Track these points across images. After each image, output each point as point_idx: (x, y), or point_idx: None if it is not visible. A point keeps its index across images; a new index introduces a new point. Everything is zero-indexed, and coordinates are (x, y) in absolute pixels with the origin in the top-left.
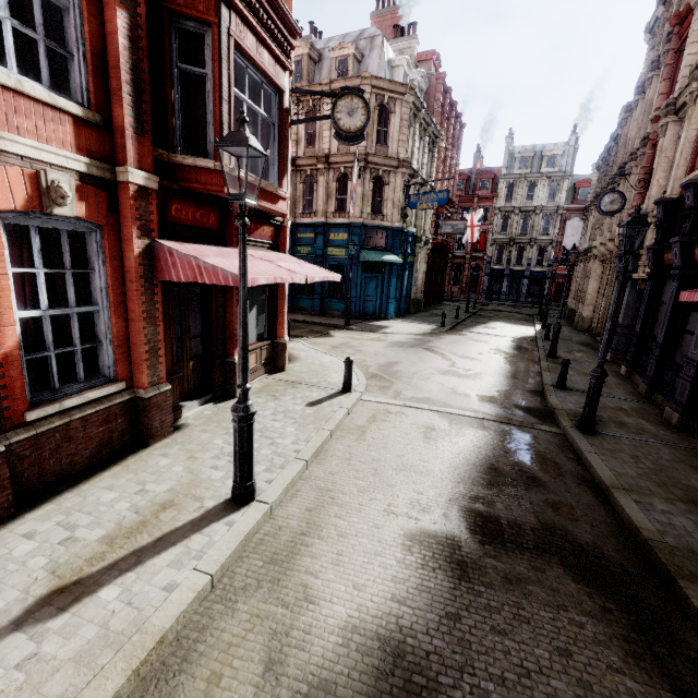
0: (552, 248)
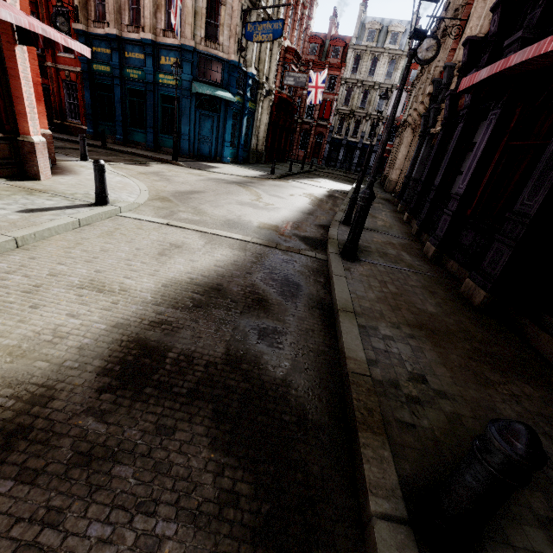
0: (382, 124)
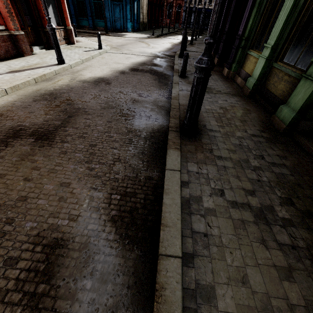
0: None
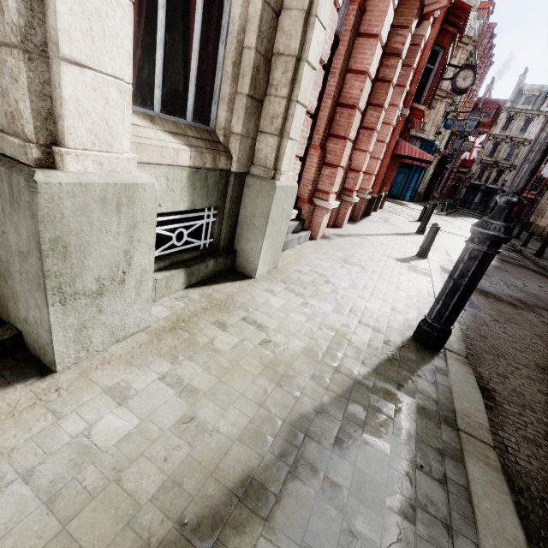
0: None
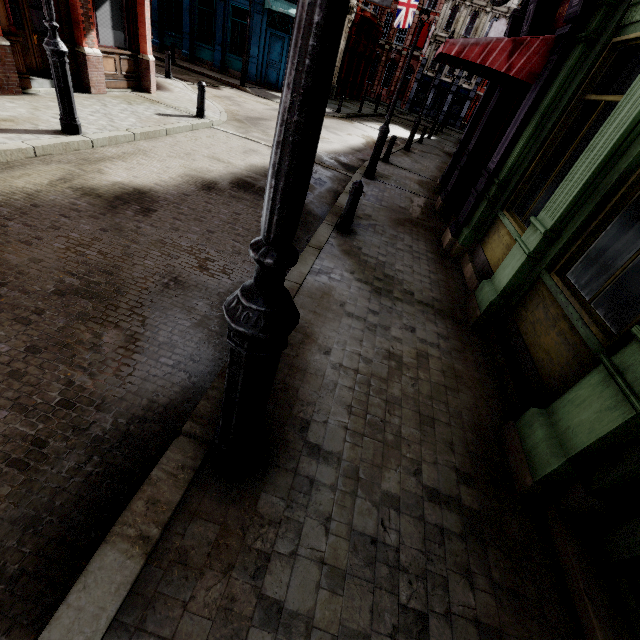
0: None
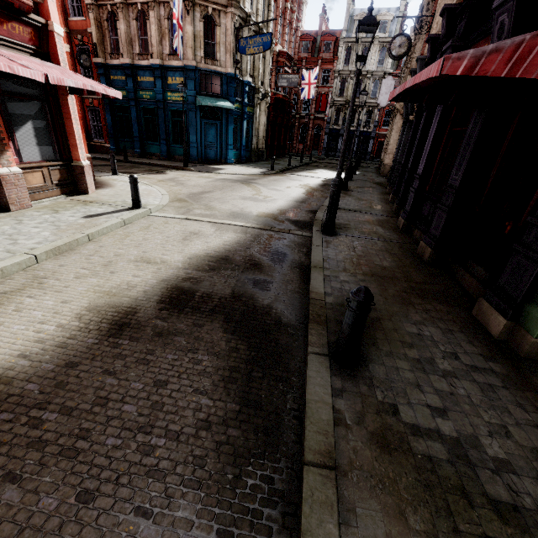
0: (378, 110)
